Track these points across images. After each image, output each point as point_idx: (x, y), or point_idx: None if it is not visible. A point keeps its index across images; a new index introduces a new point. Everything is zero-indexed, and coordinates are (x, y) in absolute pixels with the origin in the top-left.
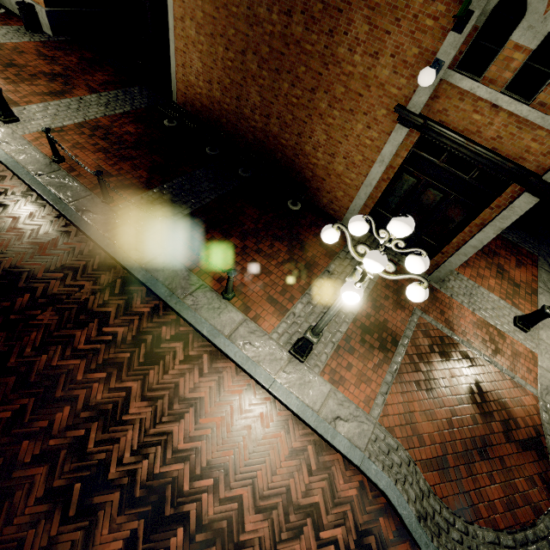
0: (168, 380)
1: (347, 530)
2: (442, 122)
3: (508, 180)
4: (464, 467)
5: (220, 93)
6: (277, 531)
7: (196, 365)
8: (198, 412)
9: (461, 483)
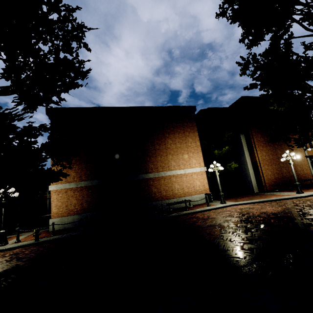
0: None
1: None
2: (309, 155)
3: None
4: None
5: (277, 175)
6: None
7: None
8: None
9: None
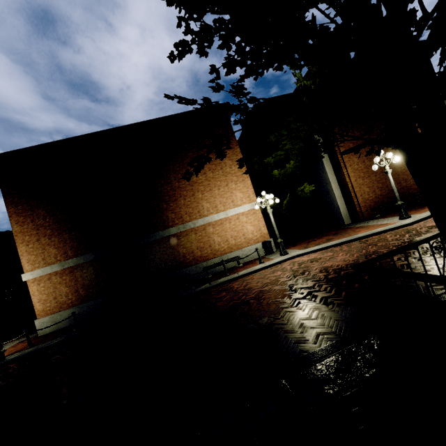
0: None
1: None
2: None
3: None
4: None
5: (379, 191)
6: None
7: None
8: None
9: None
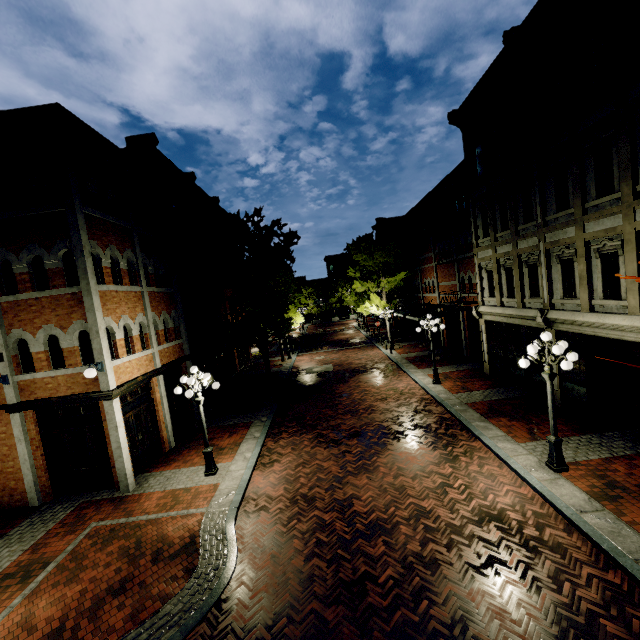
0: None
1: None
2: (37, 398)
3: (97, 401)
4: (90, 618)
5: None
6: None
7: None
8: None
9: (80, 635)
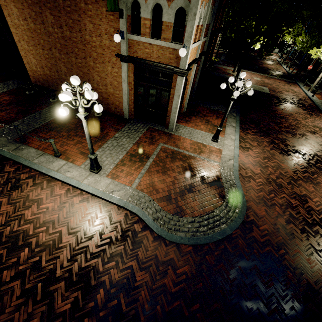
0: (23, 194)
1: (117, 232)
2: (137, 56)
3: (172, 74)
4: (180, 197)
5: (48, 71)
6: (79, 239)
7: (39, 186)
8: (39, 203)
9: (178, 204)
